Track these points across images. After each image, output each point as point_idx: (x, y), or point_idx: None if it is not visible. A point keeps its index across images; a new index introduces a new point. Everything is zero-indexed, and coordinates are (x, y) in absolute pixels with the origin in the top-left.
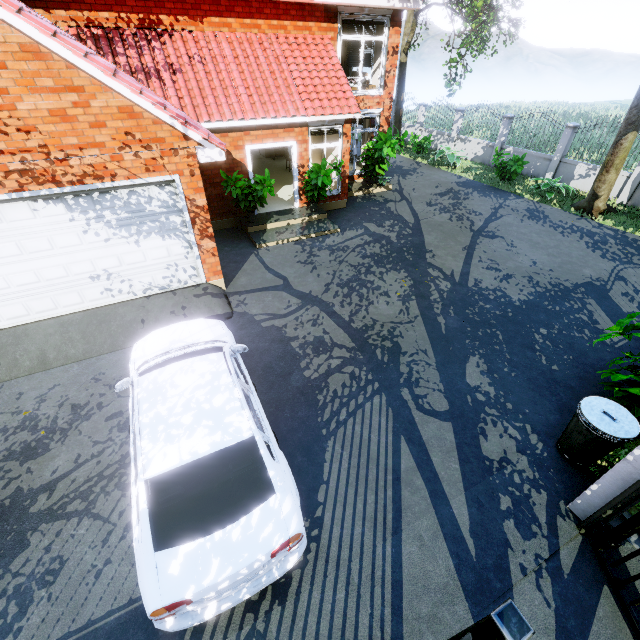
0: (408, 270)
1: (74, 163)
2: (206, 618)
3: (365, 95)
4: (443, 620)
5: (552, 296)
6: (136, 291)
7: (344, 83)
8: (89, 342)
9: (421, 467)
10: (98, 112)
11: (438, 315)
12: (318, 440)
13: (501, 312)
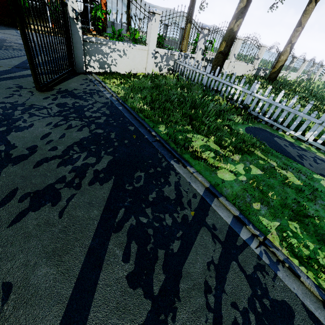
0: None
1: None
2: None
3: None
4: (1, 66)
5: None
6: None
7: None
8: None
9: None
10: None
11: None
12: None
13: None
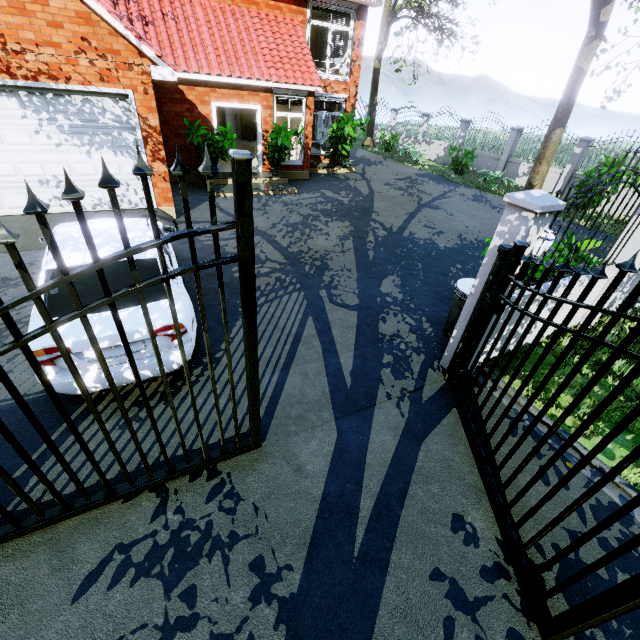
0: (352, 221)
1: (30, 58)
2: (87, 381)
3: (332, 80)
4: (308, 419)
5: (475, 247)
6: (85, 205)
7: (309, 60)
8: (31, 238)
9: (321, 335)
10: (56, 13)
11: (369, 250)
12: (233, 314)
13: (426, 252)
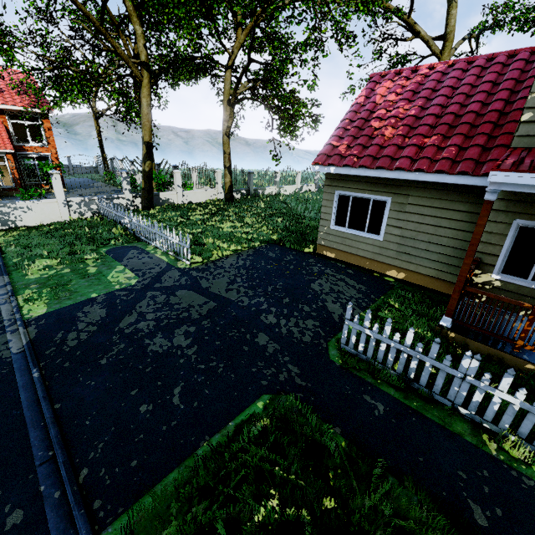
0: None
1: None
2: None
3: (36, 146)
4: None
5: None
6: None
7: (5, 138)
8: None
9: None
10: None
11: None
12: None
13: None
